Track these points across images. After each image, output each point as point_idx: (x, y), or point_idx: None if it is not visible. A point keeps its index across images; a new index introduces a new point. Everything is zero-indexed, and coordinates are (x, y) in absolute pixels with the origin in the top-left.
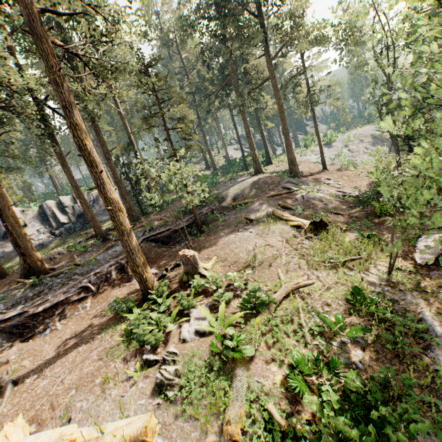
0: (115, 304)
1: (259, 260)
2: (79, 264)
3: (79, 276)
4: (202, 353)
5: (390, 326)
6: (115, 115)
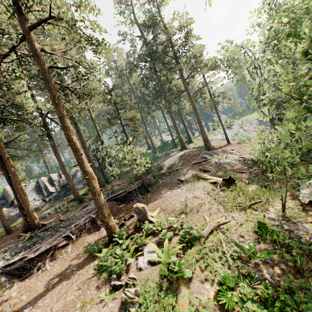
0: (89, 247)
1: (189, 208)
2: (63, 220)
3: (63, 228)
4: (154, 278)
5: (289, 249)
6: (88, 119)
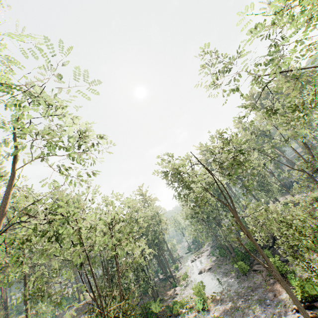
0: None
1: None
2: None
3: None
4: None
5: None
6: None
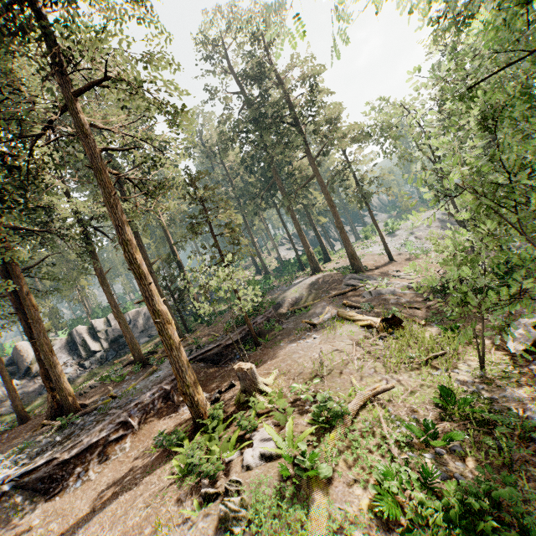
0: (162, 437)
1: (327, 368)
2: (115, 396)
3: (116, 410)
4: (271, 480)
5: (491, 428)
6: (155, 227)
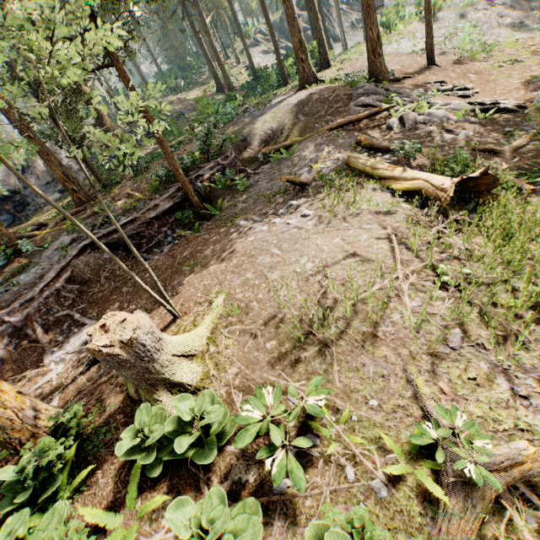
0: None
1: (336, 314)
2: None
3: None
4: None
5: None
6: None
